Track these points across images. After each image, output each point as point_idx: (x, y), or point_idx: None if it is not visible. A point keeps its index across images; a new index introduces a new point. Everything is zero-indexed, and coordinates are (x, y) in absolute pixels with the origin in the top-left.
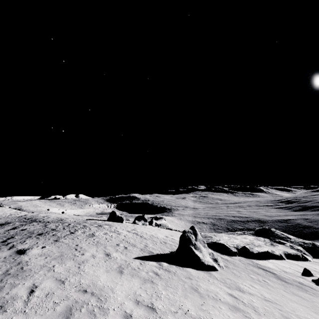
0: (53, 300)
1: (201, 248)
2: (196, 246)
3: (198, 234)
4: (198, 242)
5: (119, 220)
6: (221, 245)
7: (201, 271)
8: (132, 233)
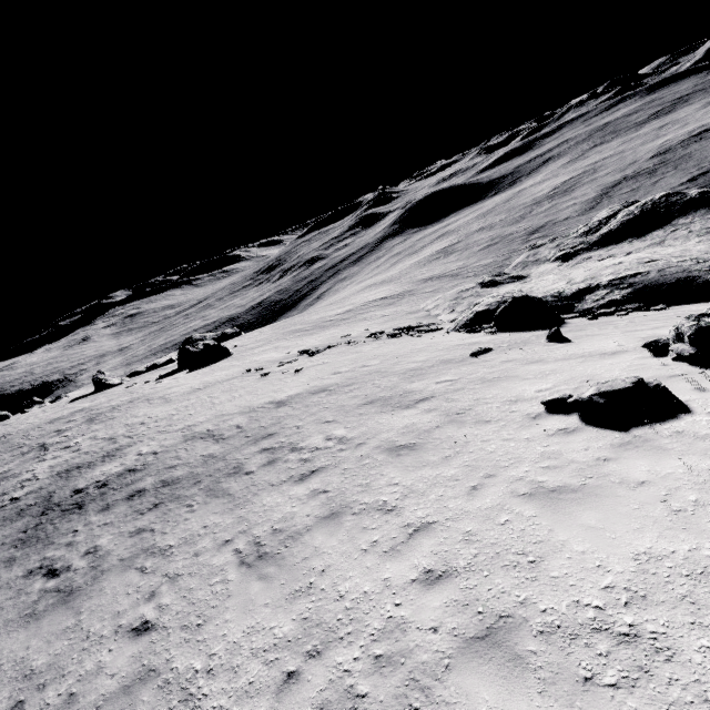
0: (45, 418)
1: (111, 379)
2: (106, 380)
3: (105, 373)
4: (108, 378)
5: (2, 419)
6: (135, 373)
7: (114, 388)
8: (45, 408)
